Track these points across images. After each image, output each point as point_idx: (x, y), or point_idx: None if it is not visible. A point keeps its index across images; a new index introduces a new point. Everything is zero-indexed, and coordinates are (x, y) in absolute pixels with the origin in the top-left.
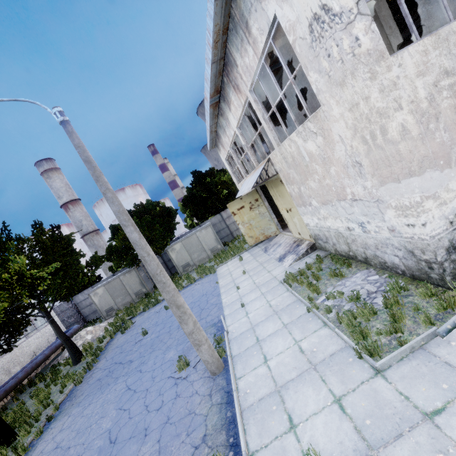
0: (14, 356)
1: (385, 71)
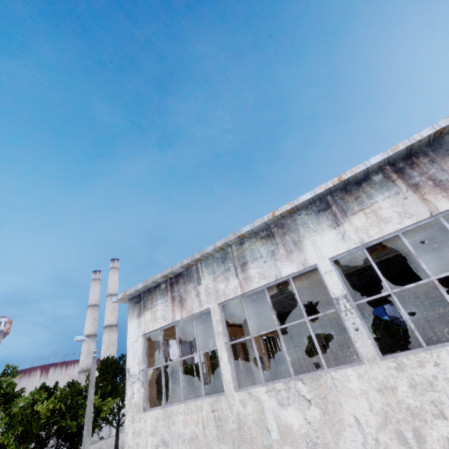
0: (105, 445)
1: (138, 420)
